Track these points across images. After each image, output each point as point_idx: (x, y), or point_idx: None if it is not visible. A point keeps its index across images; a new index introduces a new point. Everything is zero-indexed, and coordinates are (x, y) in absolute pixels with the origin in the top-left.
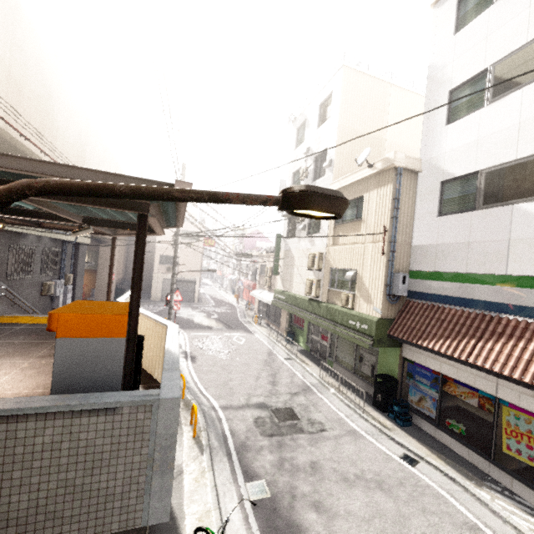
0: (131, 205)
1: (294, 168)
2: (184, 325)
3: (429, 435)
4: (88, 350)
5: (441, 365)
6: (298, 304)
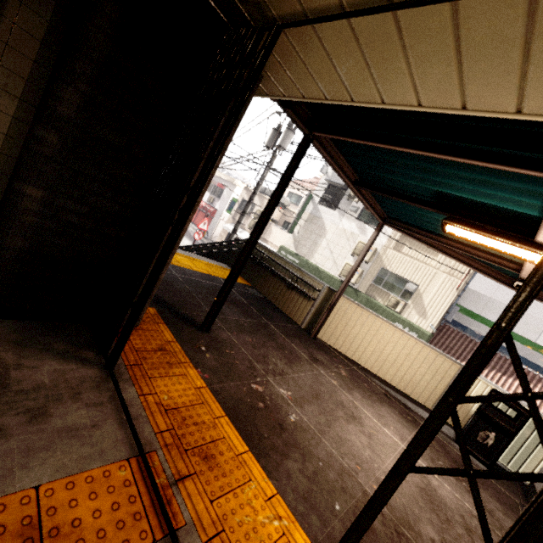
0: None
1: None
2: None
3: None
4: None
5: None
6: (322, 278)
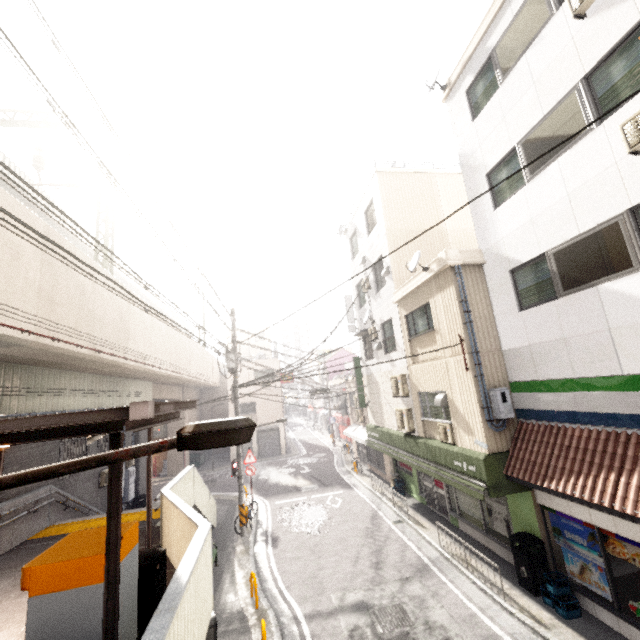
0: (104, 427)
1: (356, 281)
2: (268, 491)
3: (612, 630)
4: (63, 605)
5: (591, 513)
6: (394, 442)
